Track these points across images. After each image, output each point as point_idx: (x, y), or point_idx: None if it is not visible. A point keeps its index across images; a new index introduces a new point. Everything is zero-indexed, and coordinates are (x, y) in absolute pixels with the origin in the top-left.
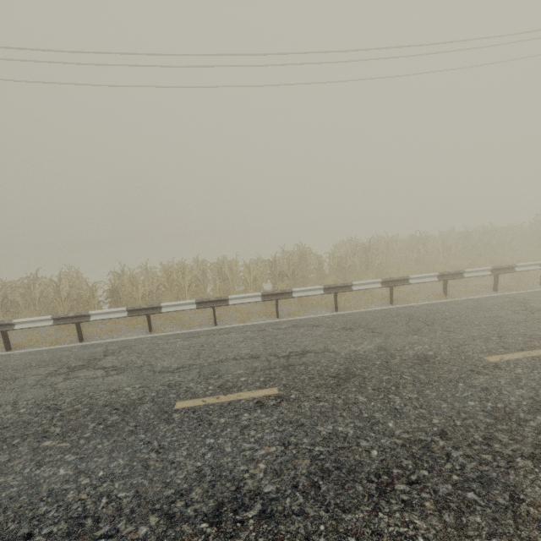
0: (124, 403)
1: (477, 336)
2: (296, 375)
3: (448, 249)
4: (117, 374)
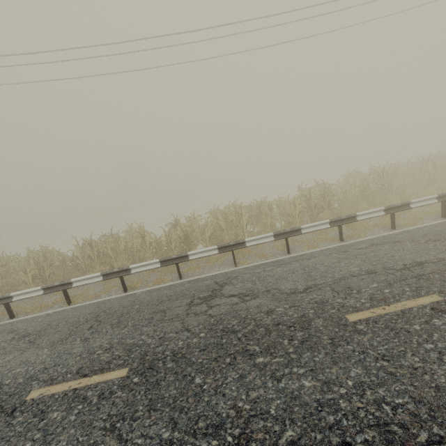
0: (293, 321)
1: None
2: (440, 282)
3: None
4: (253, 299)
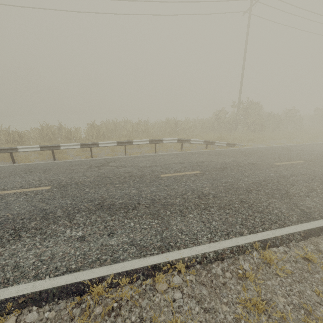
0: None
1: (27, 180)
2: None
3: (148, 130)
4: None
